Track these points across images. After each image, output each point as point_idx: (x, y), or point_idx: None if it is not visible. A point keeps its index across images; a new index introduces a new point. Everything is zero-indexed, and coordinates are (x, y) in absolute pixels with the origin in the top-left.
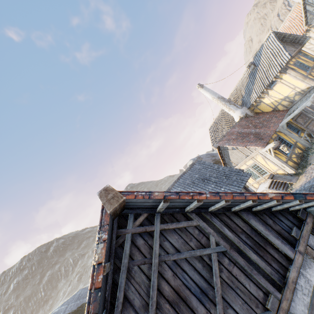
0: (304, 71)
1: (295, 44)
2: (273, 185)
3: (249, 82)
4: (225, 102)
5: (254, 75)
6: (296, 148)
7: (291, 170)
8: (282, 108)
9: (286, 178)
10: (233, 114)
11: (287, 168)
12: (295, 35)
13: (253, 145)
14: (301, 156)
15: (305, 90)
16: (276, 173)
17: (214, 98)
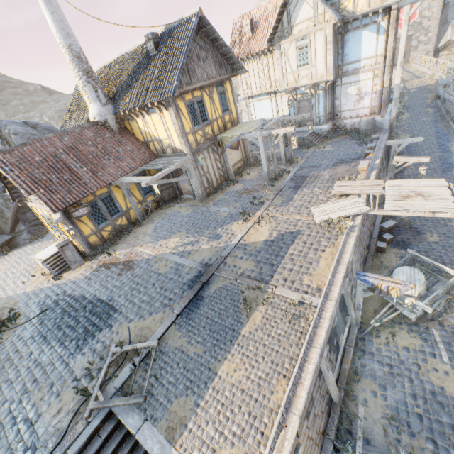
0: (192, 124)
1: (227, 64)
2: (54, 259)
3: (139, 68)
4: (81, 71)
5: (148, 65)
6: (122, 218)
7: (84, 250)
8: (154, 149)
9: (76, 256)
10: (88, 103)
11: (82, 246)
12: (231, 51)
13: (43, 200)
14: (121, 230)
15: (178, 150)
16: (74, 243)
17: (60, 43)
